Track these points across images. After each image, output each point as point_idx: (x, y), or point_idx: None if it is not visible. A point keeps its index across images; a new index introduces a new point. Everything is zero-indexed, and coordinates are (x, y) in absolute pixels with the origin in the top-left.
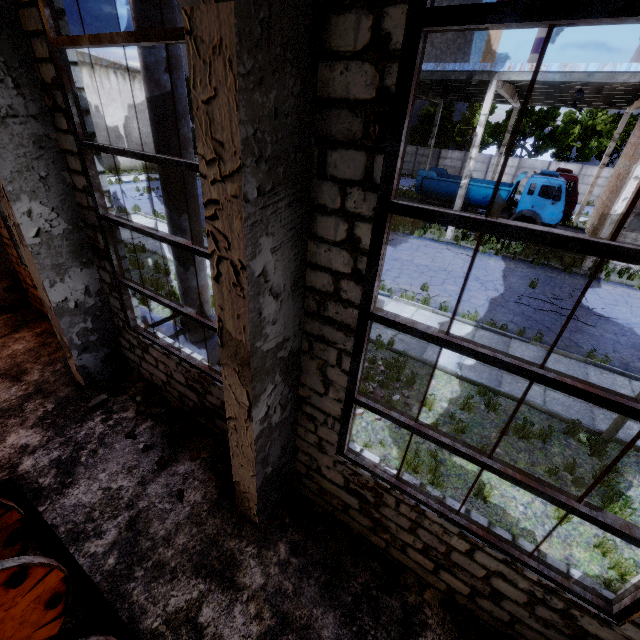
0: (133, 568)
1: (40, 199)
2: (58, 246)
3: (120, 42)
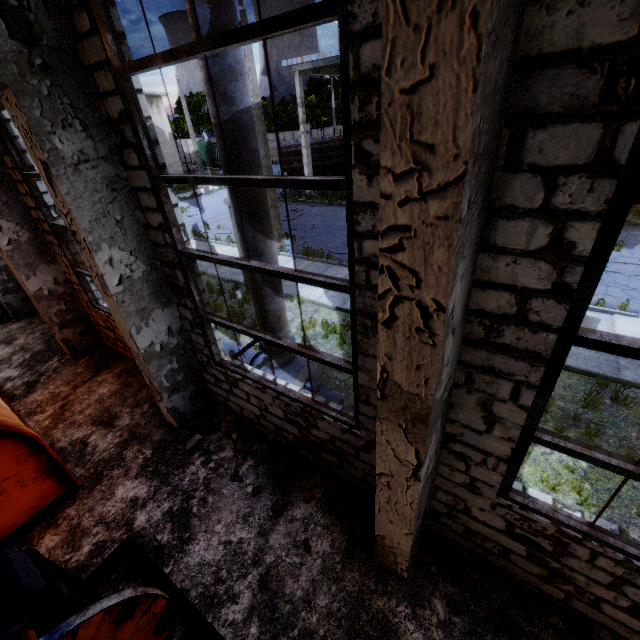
0: (279, 638)
1: (118, 244)
2: (139, 290)
3: (203, 51)
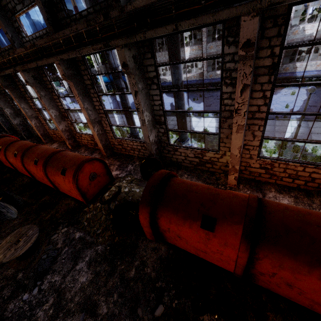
0: None
1: None
2: None
3: None
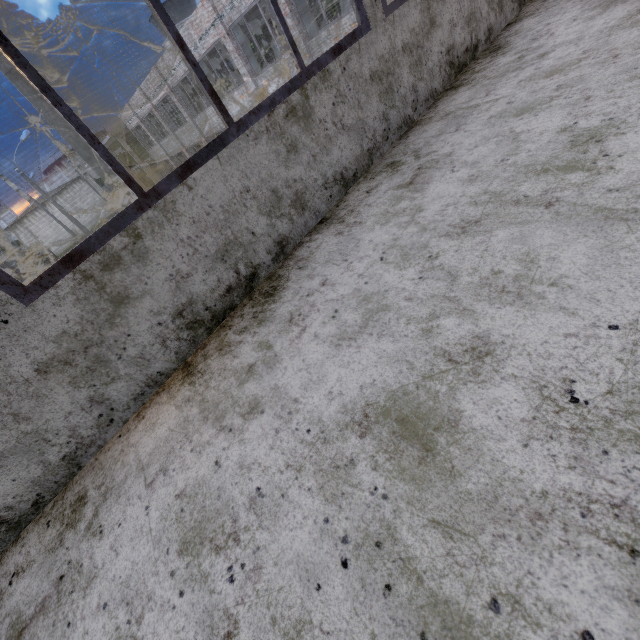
0: None
1: None
2: None
3: None
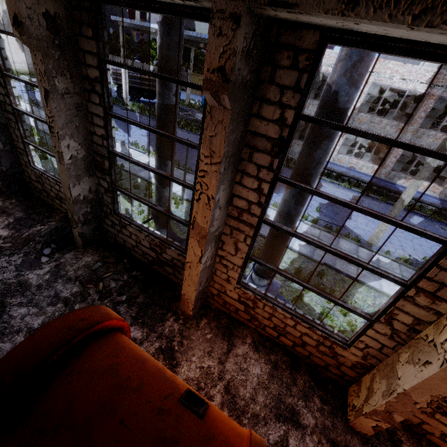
0: None
1: None
2: None
3: None
